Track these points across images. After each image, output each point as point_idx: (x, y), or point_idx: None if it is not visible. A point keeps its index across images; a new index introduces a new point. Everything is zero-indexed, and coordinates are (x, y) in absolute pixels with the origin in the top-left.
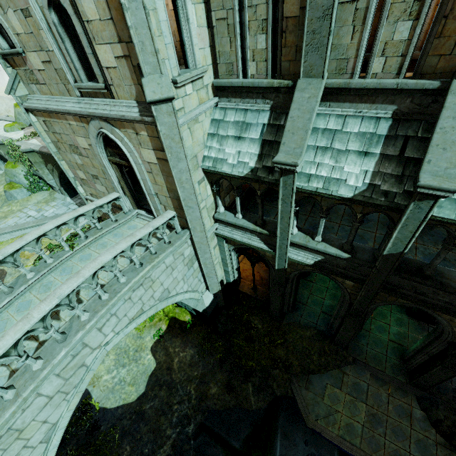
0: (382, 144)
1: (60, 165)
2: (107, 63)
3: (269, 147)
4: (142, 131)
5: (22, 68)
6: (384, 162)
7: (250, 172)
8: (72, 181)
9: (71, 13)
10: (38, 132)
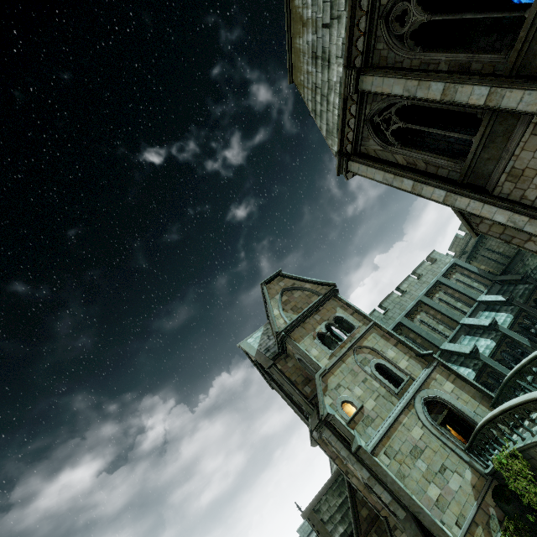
0: (475, 337)
1: (415, 500)
2: (405, 366)
3: (463, 364)
4: (436, 375)
5: (360, 421)
6: (482, 336)
7: (474, 371)
8: (434, 519)
9: (384, 362)
10: (385, 470)
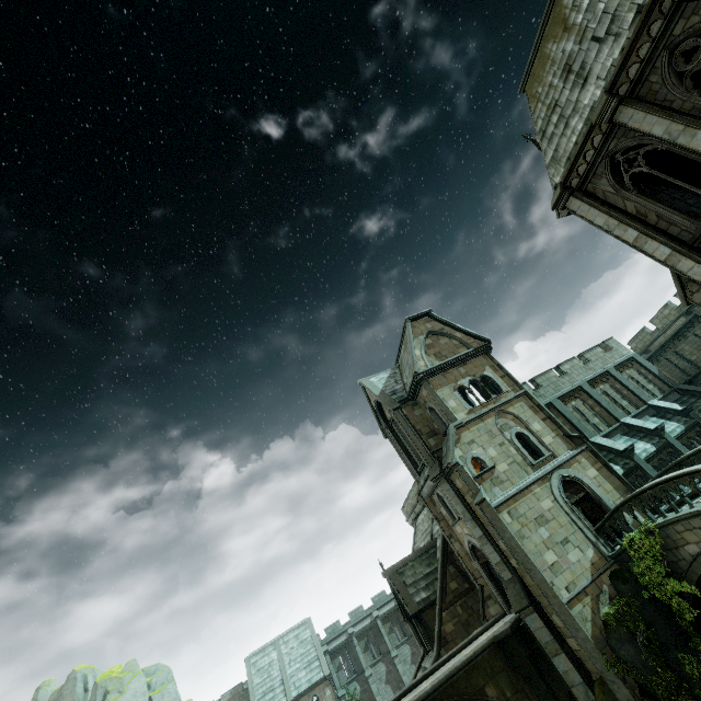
0: (633, 439)
1: (530, 558)
2: (549, 442)
3: (612, 460)
4: (581, 459)
5: (488, 480)
6: (641, 440)
7: (622, 469)
8: (545, 578)
9: (527, 433)
10: (506, 526)
